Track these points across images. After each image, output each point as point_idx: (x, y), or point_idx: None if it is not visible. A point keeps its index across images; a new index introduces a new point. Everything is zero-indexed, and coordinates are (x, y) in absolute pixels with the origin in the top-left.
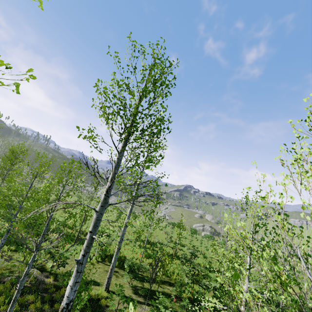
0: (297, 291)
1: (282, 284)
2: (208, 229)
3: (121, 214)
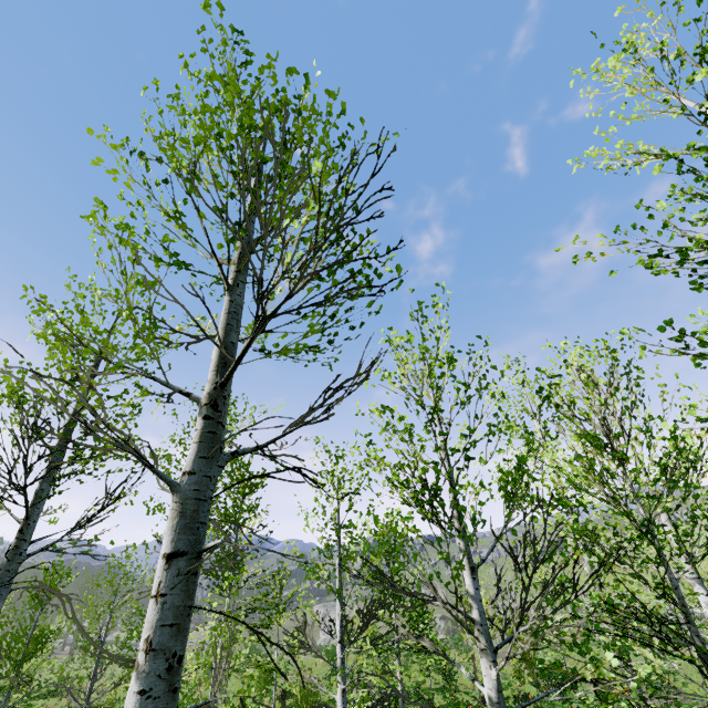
0: None
1: (309, 570)
2: (440, 627)
3: None
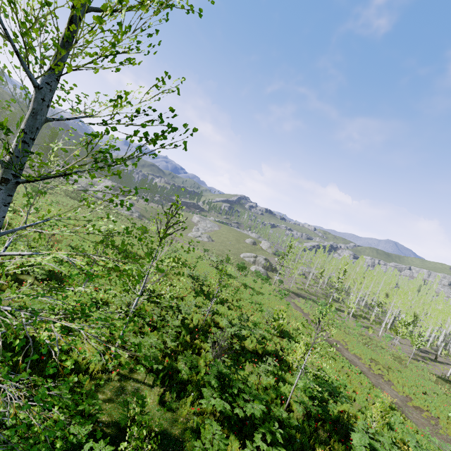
0: (377, 371)
1: None
2: (261, 262)
3: (112, 234)
